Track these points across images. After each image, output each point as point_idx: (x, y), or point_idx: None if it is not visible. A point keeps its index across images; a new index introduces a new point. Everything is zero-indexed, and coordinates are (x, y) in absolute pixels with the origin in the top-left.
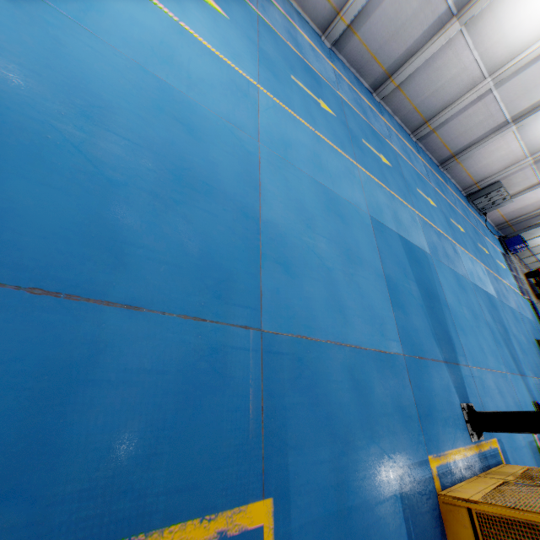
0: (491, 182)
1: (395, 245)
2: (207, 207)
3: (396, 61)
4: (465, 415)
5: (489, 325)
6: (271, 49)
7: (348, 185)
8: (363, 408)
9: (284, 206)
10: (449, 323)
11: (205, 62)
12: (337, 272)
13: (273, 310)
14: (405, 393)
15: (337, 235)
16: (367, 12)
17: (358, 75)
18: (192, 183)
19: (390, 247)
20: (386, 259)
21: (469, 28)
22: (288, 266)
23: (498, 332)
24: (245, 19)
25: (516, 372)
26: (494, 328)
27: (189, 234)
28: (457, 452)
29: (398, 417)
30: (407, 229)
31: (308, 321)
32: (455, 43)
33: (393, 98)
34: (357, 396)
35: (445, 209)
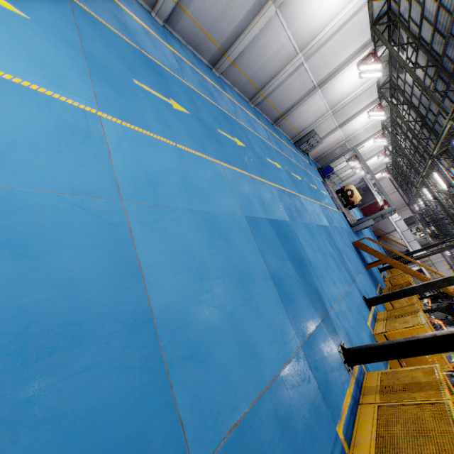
0: (309, 131)
1: (268, 234)
2: (81, 364)
3: (227, 39)
4: (342, 357)
5: (332, 255)
6: (100, 49)
7: (220, 194)
8: (293, 444)
9: (173, 272)
10: (315, 279)
11: (10, 108)
12: (238, 310)
13: (199, 429)
14: (311, 385)
15: (228, 264)
16: None
17: (195, 52)
18: (47, 342)
19: (266, 239)
20: (266, 255)
21: (282, 11)
22: (197, 351)
23: (337, 257)
24: (53, 12)
25: (352, 282)
26: (334, 256)
27: (67, 439)
28: (347, 398)
29: (313, 416)
30: (271, 208)
31: (232, 402)
32: (273, 24)
33: (230, 72)
34: (286, 437)
35: (286, 166)
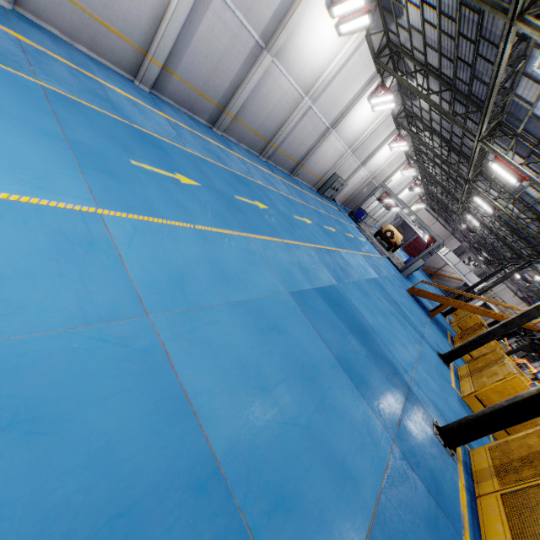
0: (330, 175)
1: (320, 307)
2: None
3: (224, 94)
4: (440, 440)
5: (392, 312)
6: (86, 133)
7: (256, 273)
8: None
9: (228, 392)
10: (383, 348)
11: None
12: (313, 418)
13: None
14: (419, 492)
15: (287, 361)
16: (178, 50)
17: (191, 113)
18: None
19: (319, 315)
20: (325, 335)
21: (279, 57)
22: (281, 495)
23: (397, 313)
24: (24, 102)
25: (421, 338)
26: (394, 312)
27: None
28: (462, 494)
29: (435, 535)
30: (315, 274)
31: None
32: (271, 72)
33: (233, 128)
34: None
35: (316, 219)
